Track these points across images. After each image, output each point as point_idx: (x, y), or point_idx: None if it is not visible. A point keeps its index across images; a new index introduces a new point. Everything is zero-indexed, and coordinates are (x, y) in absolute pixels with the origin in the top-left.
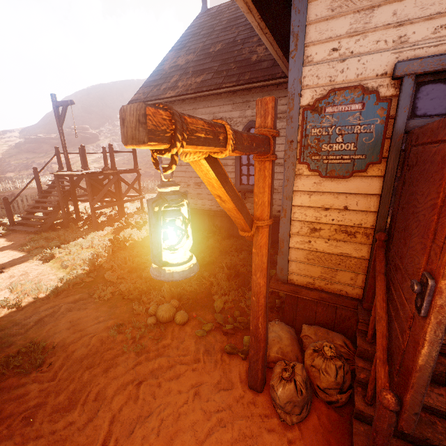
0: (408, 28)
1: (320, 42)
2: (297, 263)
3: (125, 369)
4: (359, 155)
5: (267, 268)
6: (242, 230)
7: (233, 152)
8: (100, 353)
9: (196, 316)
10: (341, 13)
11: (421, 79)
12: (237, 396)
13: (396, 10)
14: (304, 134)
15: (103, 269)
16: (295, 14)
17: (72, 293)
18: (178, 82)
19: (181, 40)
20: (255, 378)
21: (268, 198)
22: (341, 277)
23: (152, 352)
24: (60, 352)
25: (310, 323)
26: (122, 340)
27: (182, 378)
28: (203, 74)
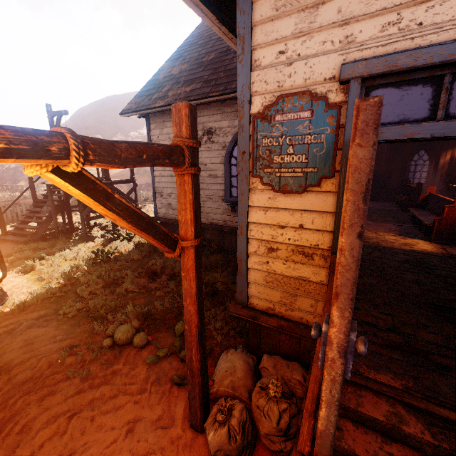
0: (355, 26)
1: (266, 45)
2: (257, 286)
3: (63, 398)
4: (312, 167)
5: (197, 294)
6: (164, 251)
7: (94, 165)
8: (43, 377)
9: (151, 339)
10: (286, 12)
11: (370, 83)
12: (173, 437)
13: (341, 6)
14: (256, 144)
15: (79, 283)
16: (241, 15)
17: (39, 309)
18: (168, 92)
19: (179, 50)
20: (195, 416)
21: (191, 216)
22: (301, 303)
23: (99, 378)
24: (2, 374)
25: (274, 352)
26: (71, 363)
27: (120, 411)
28: (193, 84)
